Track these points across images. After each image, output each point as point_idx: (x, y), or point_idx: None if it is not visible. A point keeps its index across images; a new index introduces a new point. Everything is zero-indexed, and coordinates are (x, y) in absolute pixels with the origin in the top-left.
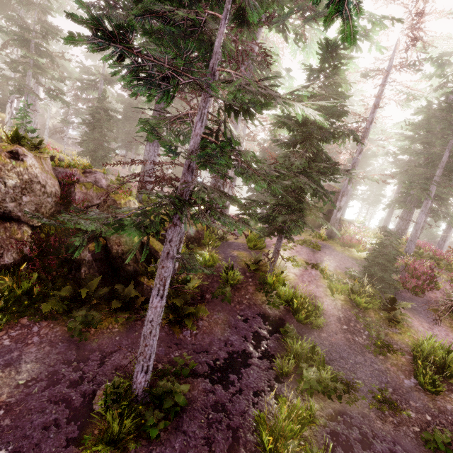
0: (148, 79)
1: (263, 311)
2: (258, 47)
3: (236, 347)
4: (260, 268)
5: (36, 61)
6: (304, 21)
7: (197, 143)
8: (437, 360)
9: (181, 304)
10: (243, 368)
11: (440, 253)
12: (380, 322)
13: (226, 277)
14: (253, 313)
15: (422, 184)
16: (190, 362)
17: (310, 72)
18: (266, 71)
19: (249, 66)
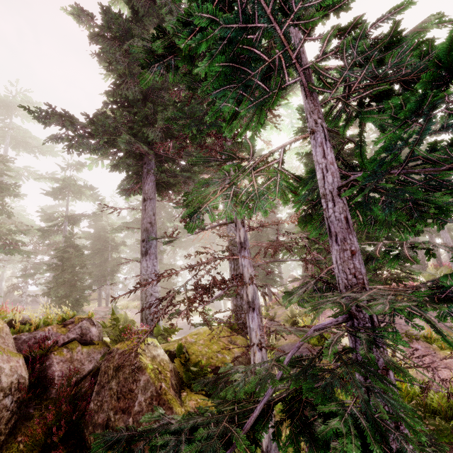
0: (246, 72)
1: None
2: None
3: None
4: None
5: None
6: None
7: (338, 175)
8: None
9: None
10: None
11: None
12: None
13: None
14: None
15: None
16: None
17: None
18: None
19: None
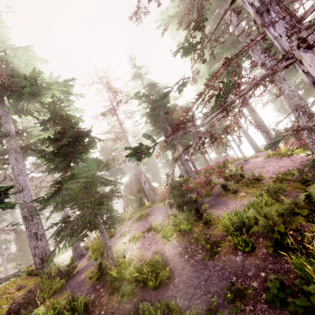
0: None
1: (122, 312)
2: (18, 129)
3: None
4: (108, 270)
5: None
6: (25, 101)
7: None
8: (239, 225)
9: None
10: None
11: (207, 167)
12: (203, 230)
13: (71, 314)
14: None
15: (169, 143)
16: None
17: (39, 121)
18: (31, 138)
19: (9, 140)
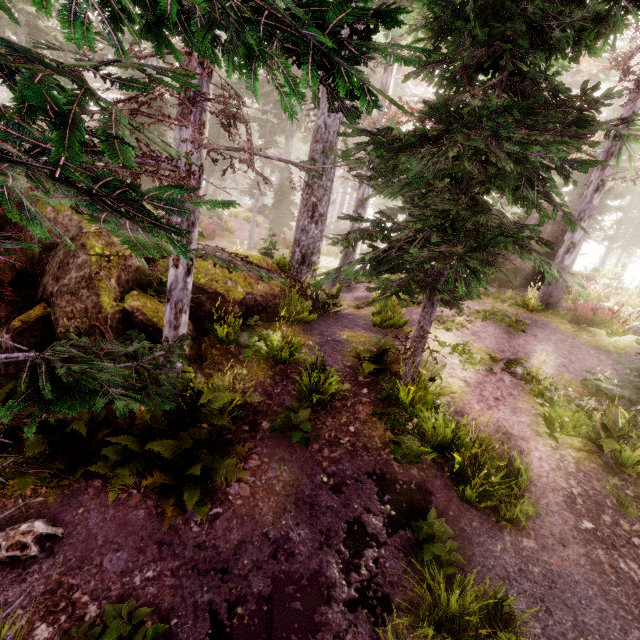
0: None
1: (382, 467)
2: None
3: (299, 564)
4: (390, 367)
5: (26, 14)
6: None
7: None
8: None
9: (177, 453)
10: (299, 638)
11: None
12: None
13: (309, 386)
14: (359, 469)
15: None
16: (137, 632)
17: None
18: None
19: None
